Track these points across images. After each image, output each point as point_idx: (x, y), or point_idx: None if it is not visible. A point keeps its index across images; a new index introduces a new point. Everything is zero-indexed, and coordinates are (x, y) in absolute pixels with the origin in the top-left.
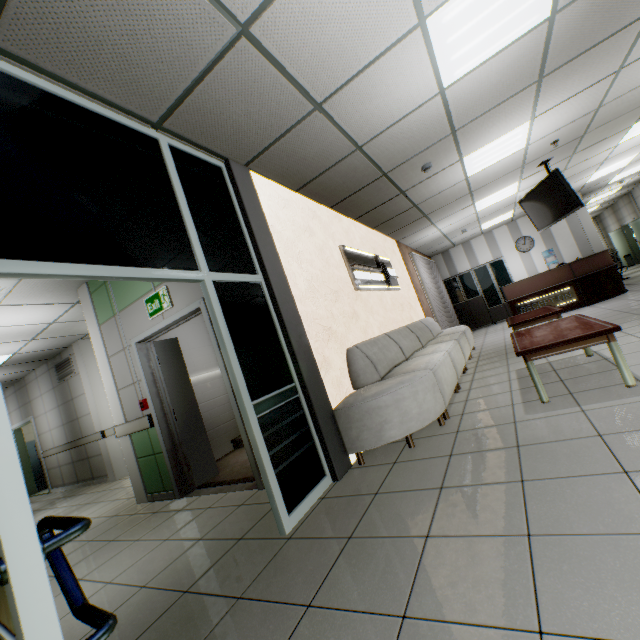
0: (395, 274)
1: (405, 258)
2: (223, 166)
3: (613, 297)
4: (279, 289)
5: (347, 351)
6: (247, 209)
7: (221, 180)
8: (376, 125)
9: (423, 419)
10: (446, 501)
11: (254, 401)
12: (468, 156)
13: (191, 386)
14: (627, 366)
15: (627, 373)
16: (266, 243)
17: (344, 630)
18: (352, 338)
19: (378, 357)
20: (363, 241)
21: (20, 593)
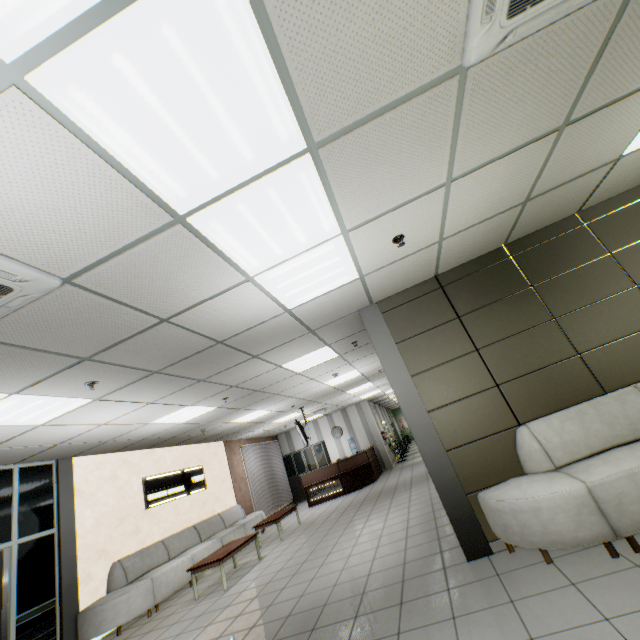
0: (204, 478)
1: (231, 453)
2: (55, 462)
3: (362, 488)
4: (66, 535)
5: (112, 564)
6: (61, 487)
7: (50, 471)
8: (150, 434)
9: (130, 615)
10: None
11: (19, 615)
12: (232, 421)
13: (2, 591)
14: (225, 578)
15: (224, 582)
16: (68, 505)
17: None
18: (126, 550)
19: (135, 566)
20: (176, 460)
21: None
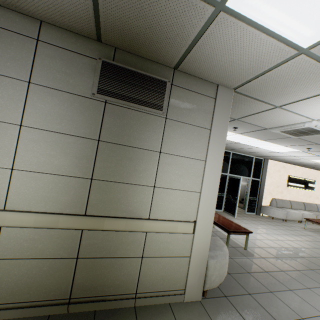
0: (313, 186)
1: None
2: (263, 159)
3: None
4: (262, 183)
5: (272, 198)
6: (263, 168)
7: (261, 161)
8: (302, 162)
9: (277, 216)
10: (267, 221)
11: (249, 197)
12: None
13: None
14: None
15: None
16: (264, 174)
17: (248, 218)
18: (276, 196)
19: (279, 203)
20: (303, 173)
21: (238, 199)
